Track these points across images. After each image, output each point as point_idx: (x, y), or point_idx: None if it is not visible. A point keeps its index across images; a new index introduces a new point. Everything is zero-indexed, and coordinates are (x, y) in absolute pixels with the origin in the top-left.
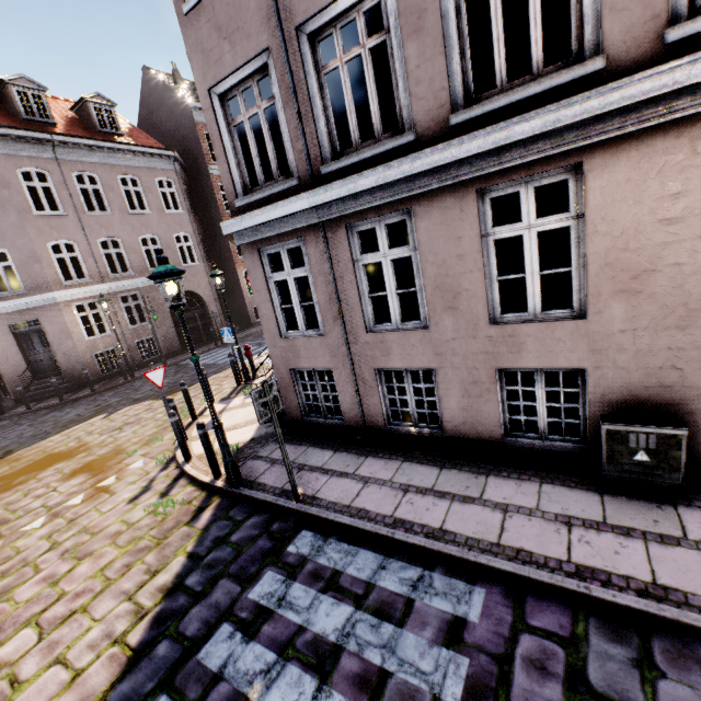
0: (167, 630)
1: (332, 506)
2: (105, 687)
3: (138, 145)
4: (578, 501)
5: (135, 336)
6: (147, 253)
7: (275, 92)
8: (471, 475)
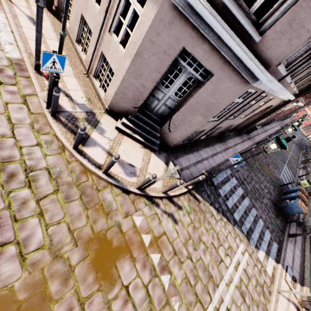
0: (225, 213)
1: (211, 170)
2: (231, 225)
3: None
4: (222, 145)
5: None
6: None
7: None
8: (213, 147)
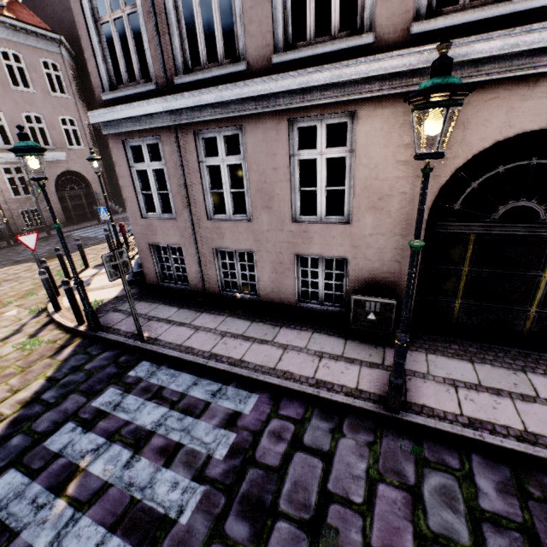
0: (21, 428)
1: (168, 345)
2: None
3: (21, 20)
4: (332, 343)
5: (19, 206)
6: (33, 130)
7: (137, 1)
8: (271, 327)
